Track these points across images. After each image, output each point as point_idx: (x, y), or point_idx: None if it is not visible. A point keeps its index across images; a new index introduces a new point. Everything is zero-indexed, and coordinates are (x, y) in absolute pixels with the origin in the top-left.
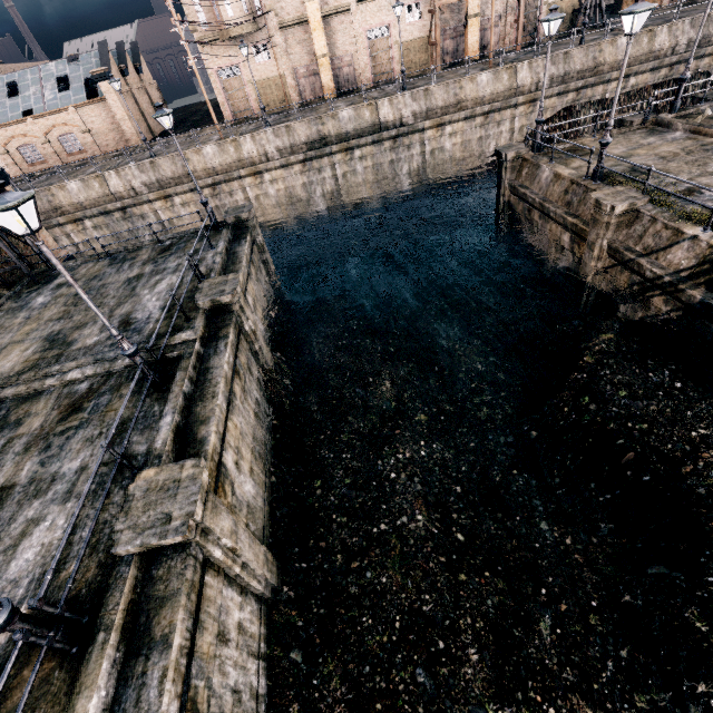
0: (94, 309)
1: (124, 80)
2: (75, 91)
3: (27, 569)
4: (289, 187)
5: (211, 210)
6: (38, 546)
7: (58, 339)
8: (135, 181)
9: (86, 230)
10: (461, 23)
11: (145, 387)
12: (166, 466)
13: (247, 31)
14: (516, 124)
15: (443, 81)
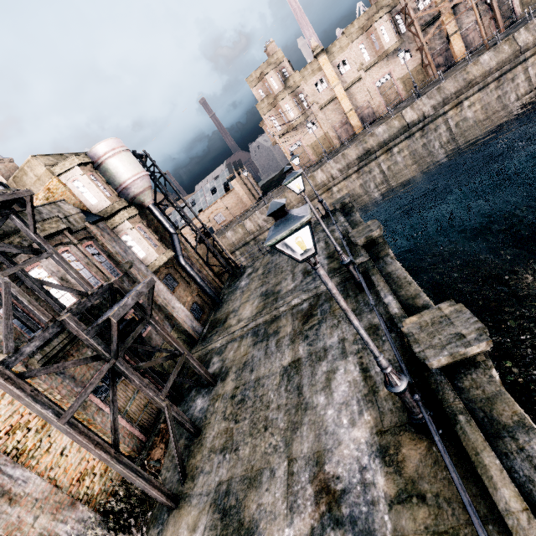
0: (328, 234)
1: (239, 177)
2: (219, 192)
3: (348, 396)
4: (350, 191)
5: (325, 203)
6: (345, 383)
7: (268, 293)
8: (259, 220)
9: (236, 257)
10: (444, 43)
11: (350, 292)
12: (423, 312)
13: (303, 120)
14: (530, 72)
15: (450, 76)
